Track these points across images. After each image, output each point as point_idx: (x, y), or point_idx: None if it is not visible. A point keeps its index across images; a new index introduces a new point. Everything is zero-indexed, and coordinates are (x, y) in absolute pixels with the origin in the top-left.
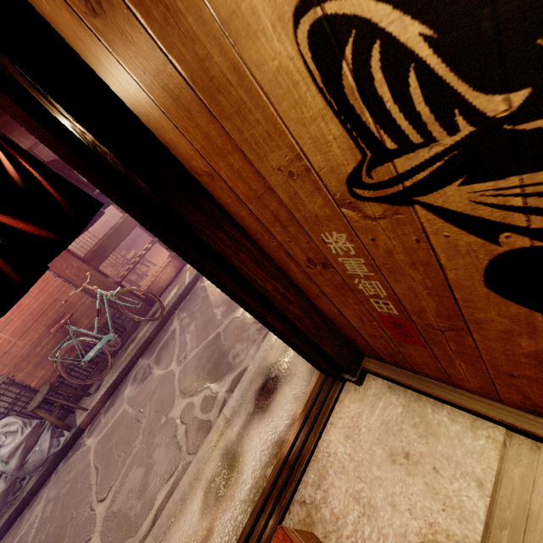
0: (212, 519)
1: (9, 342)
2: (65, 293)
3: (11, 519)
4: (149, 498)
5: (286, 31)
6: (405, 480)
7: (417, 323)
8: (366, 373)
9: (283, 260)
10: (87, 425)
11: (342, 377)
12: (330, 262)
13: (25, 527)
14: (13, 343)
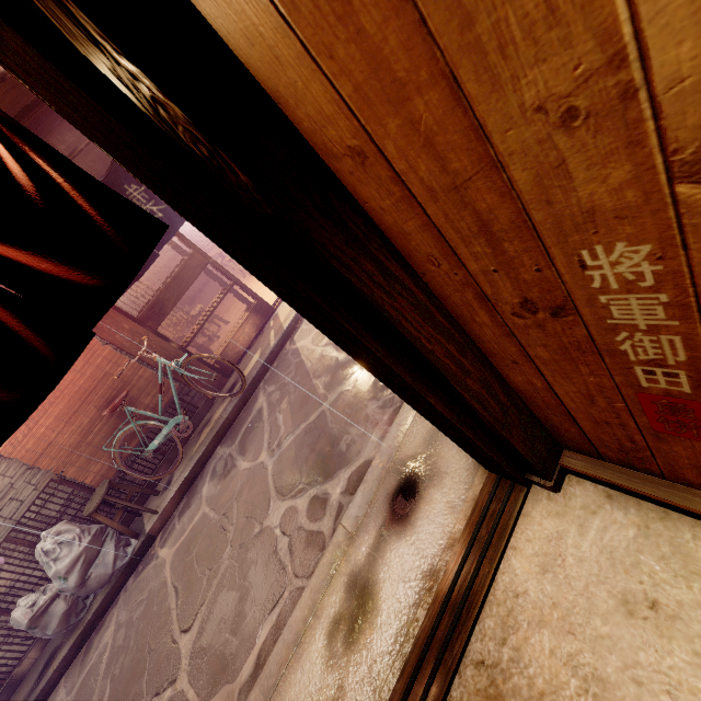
0: (342, 674)
1: (54, 429)
2: (117, 365)
3: (77, 646)
4: (248, 633)
5: None
6: (656, 645)
7: None
8: (566, 474)
9: (466, 305)
10: (159, 531)
11: (527, 479)
12: (574, 305)
13: (93, 656)
14: (58, 430)
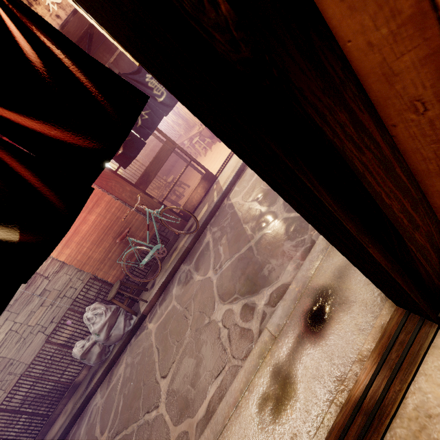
0: (269, 437)
1: (90, 249)
2: (124, 212)
3: (105, 372)
4: (202, 388)
5: None
6: None
7: None
8: None
9: (439, 158)
10: (148, 313)
11: (439, 317)
12: None
13: (114, 379)
14: (93, 250)
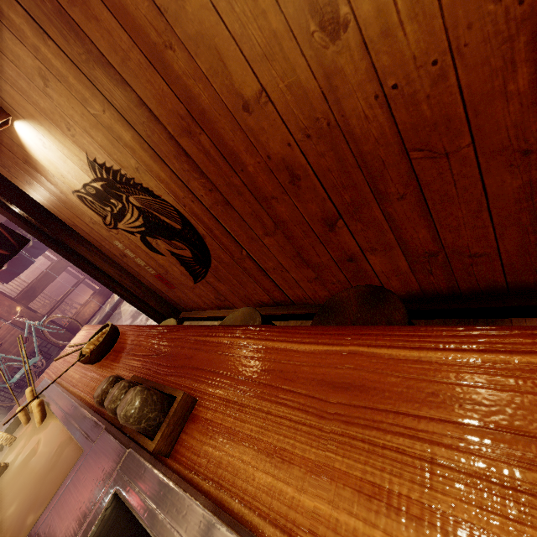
0: None
1: None
2: None
3: None
4: None
5: (73, 195)
6: None
7: (162, 274)
8: (184, 321)
9: (115, 258)
10: None
11: None
12: (125, 254)
13: None
14: None
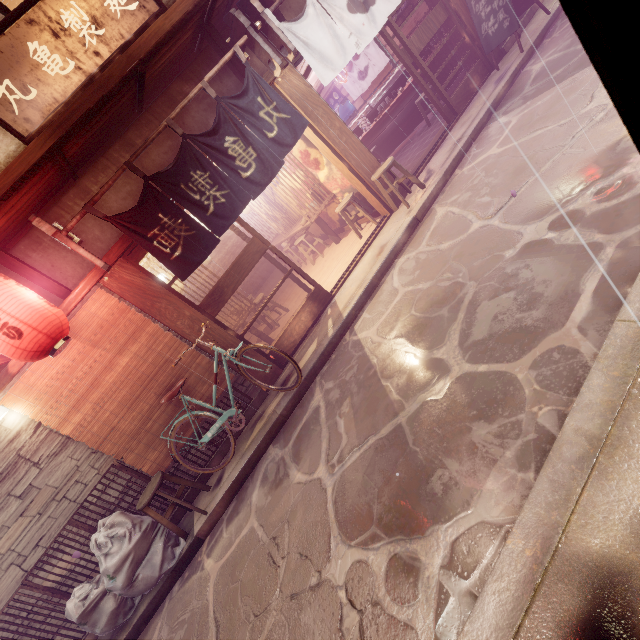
0: None
1: (117, 414)
2: (177, 352)
3: None
4: None
5: None
6: None
7: None
8: None
9: None
10: (207, 534)
11: None
12: None
13: None
14: (120, 416)
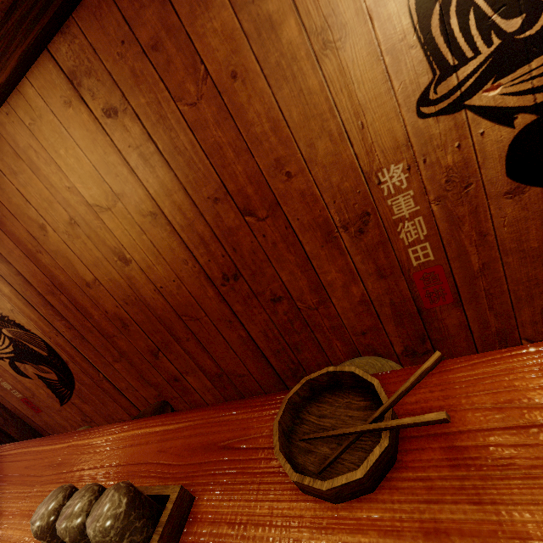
0: None
1: None
2: None
3: None
4: None
5: None
6: None
7: (28, 398)
8: None
9: None
10: None
11: None
12: None
13: None
14: None
